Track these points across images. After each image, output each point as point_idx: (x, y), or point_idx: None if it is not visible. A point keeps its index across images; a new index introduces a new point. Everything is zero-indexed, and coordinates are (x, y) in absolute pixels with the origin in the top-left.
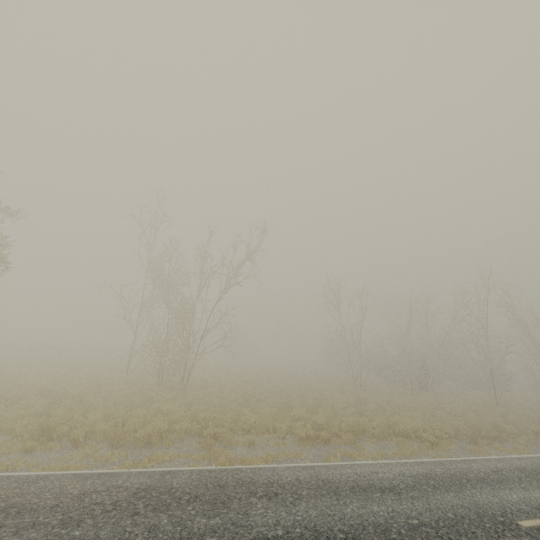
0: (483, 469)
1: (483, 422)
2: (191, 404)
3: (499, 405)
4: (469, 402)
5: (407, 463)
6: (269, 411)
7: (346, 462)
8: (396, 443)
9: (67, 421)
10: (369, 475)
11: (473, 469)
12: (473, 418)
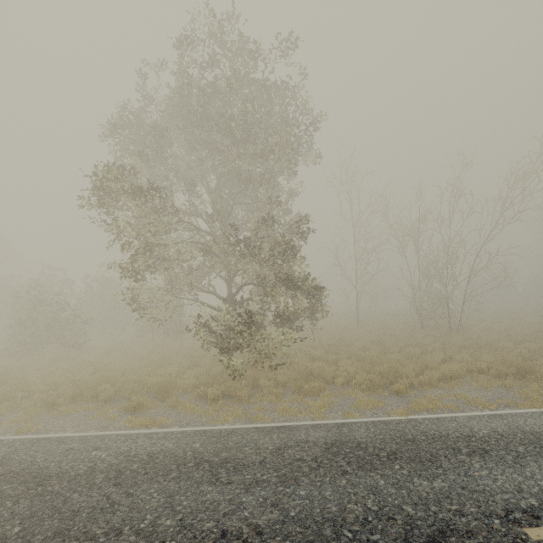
0: None
1: None
2: (522, 342)
3: None
4: None
5: None
6: None
7: None
8: None
9: (511, 362)
10: None
11: None
12: None
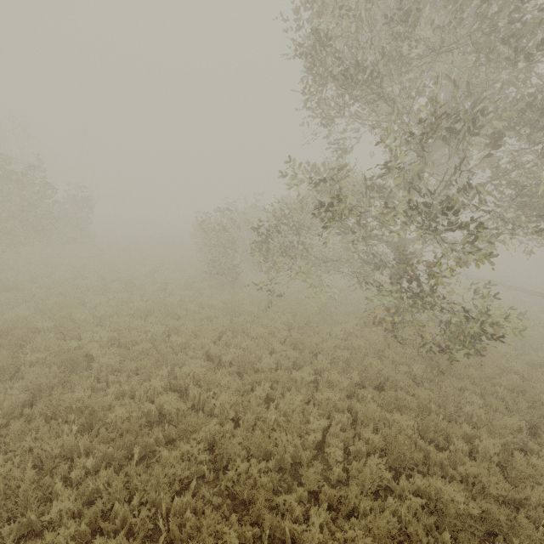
0: None
1: None
2: None
3: None
4: None
5: None
6: None
7: None
8: None
9: None
10: None
11: None
12: None
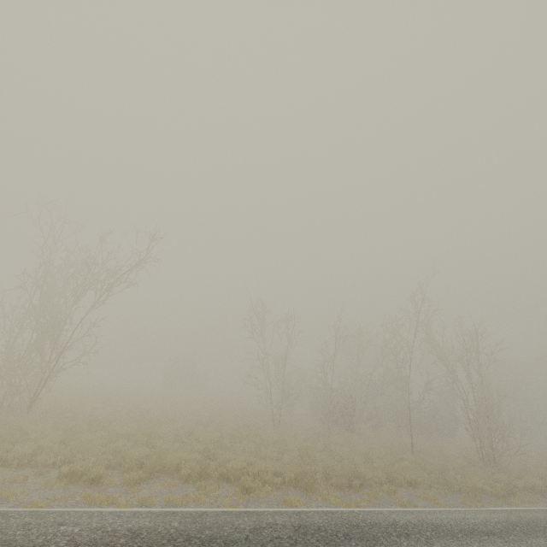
0: (246, 525)
1: (350, 466)
2: None
3: (415, 451)
4: (380, 446)
5: (147, 513)
6: (78, 440)
7: (53, 508)
8: (197, 487)
9: None
10: (43, 527)
11: (230, 524)
12: (358, 462)
